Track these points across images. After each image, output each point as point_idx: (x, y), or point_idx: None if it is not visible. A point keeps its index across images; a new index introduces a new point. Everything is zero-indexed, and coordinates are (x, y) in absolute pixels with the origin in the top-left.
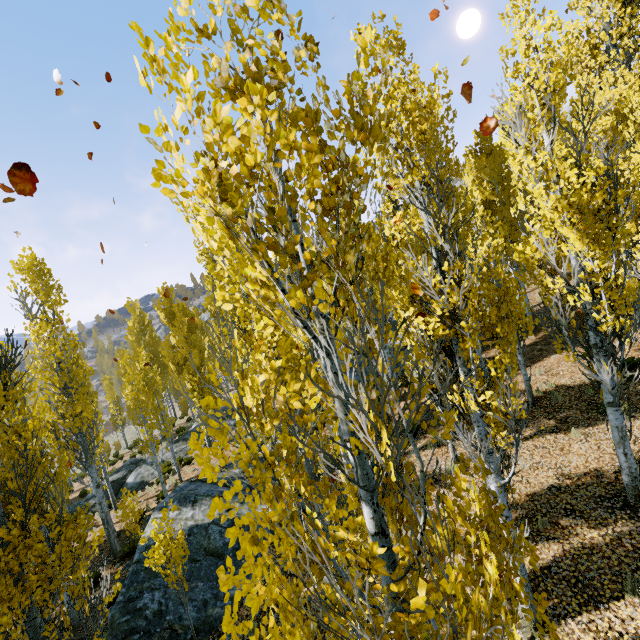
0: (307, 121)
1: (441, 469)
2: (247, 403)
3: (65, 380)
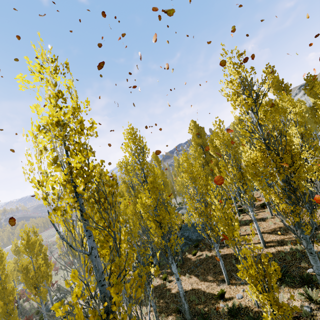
0: (189, 174)
1: (266, 217)
2: (190, 193)
3: (164, 184)
